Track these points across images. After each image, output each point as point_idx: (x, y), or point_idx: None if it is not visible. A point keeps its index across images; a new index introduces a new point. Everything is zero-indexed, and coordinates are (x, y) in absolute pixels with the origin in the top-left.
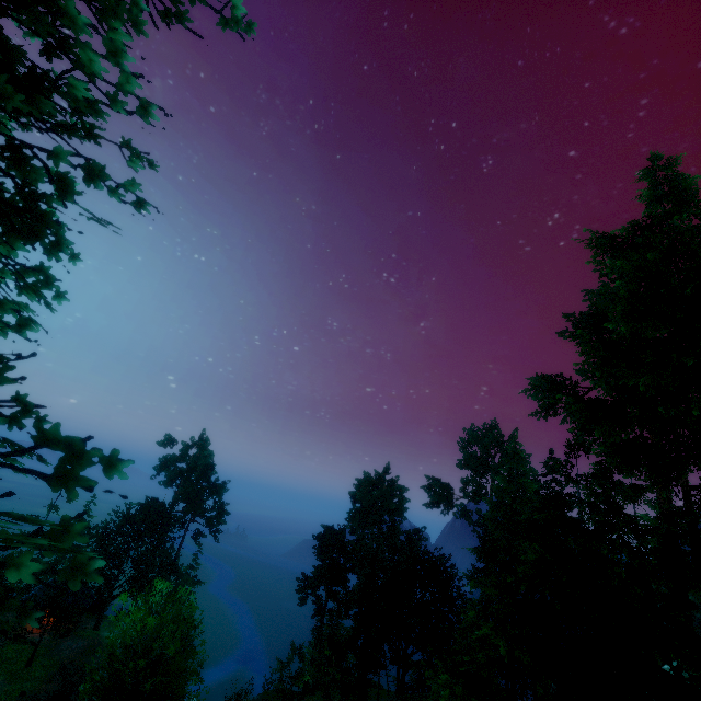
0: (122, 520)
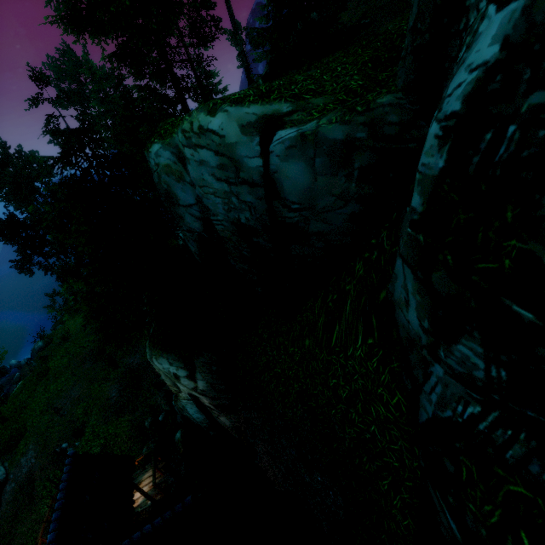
0: None
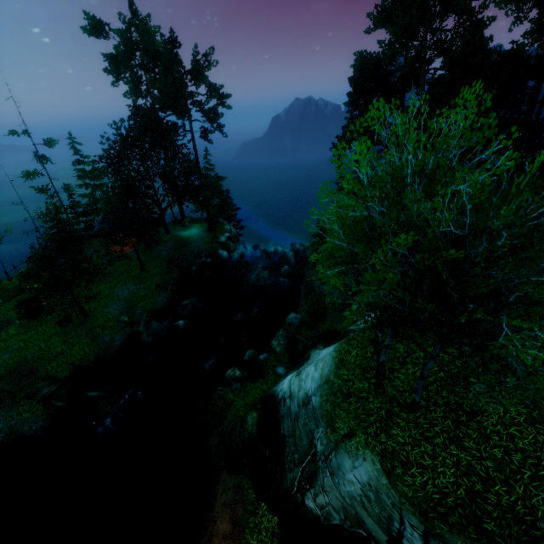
0: (120, 145)
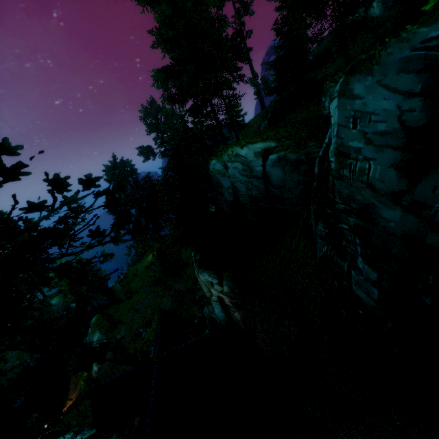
0: None
